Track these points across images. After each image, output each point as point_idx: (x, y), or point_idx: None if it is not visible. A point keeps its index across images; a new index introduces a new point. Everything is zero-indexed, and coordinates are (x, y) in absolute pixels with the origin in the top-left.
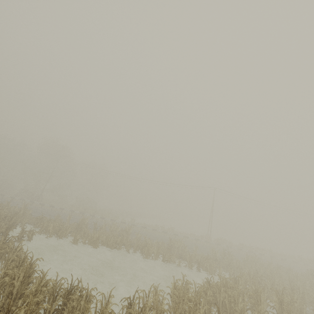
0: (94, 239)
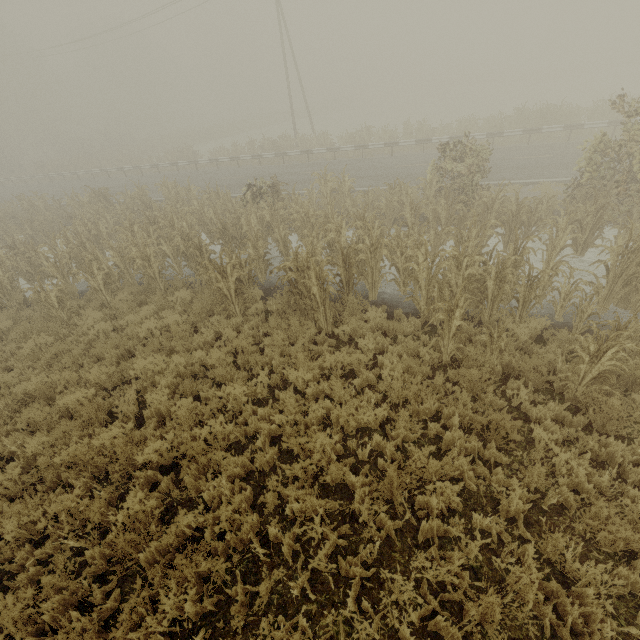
0: None
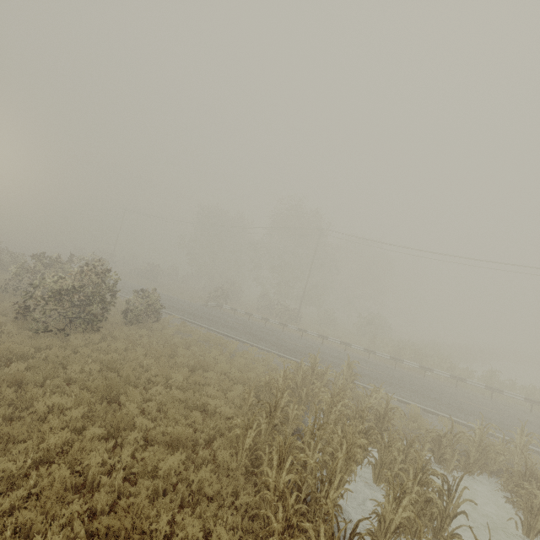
0: None
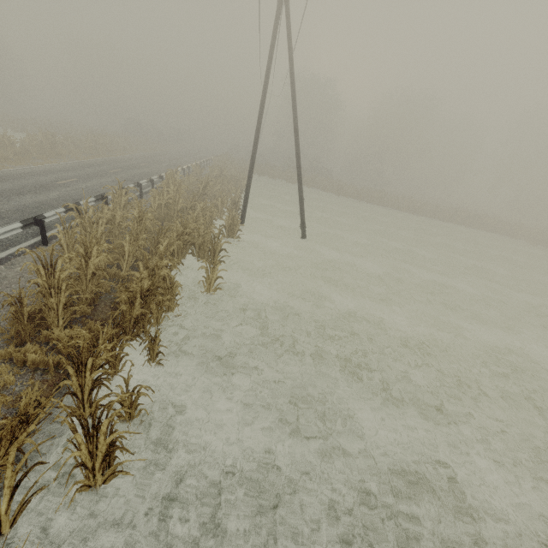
0: None
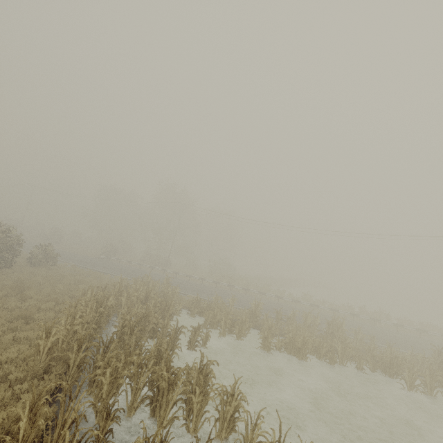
0: (299, 346)
